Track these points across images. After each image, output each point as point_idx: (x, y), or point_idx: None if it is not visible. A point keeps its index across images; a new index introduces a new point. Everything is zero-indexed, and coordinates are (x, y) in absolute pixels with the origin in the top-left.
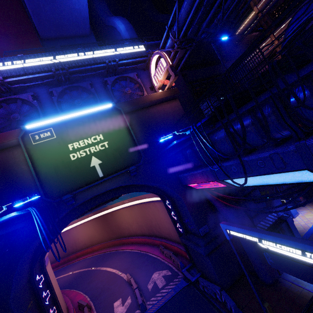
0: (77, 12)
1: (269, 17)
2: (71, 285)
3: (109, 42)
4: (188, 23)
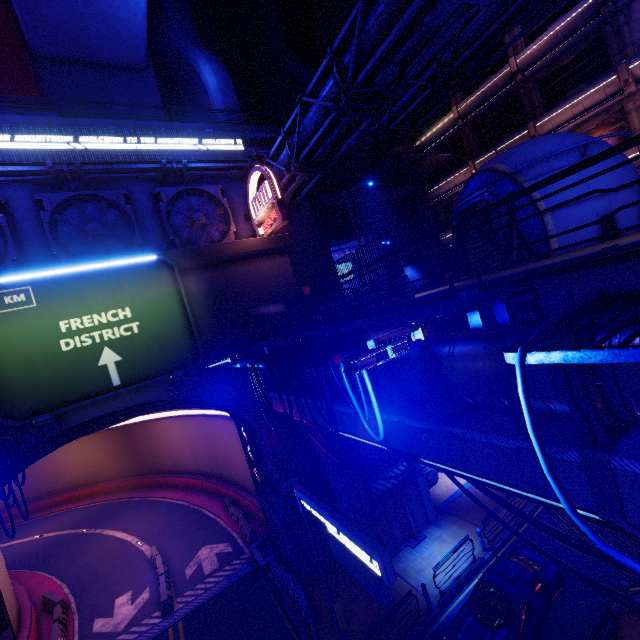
0: (122, 25)
1: (473, 131)
2: (33, 563)
3: (180, 110)
4: (313, 145)
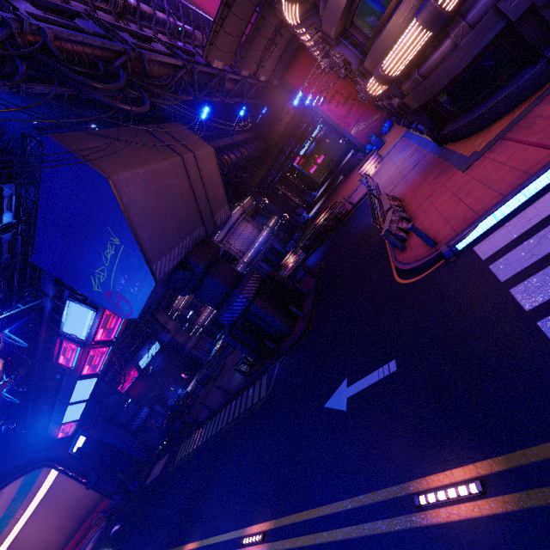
0: None
1: None
2: None
3: None
4: None
